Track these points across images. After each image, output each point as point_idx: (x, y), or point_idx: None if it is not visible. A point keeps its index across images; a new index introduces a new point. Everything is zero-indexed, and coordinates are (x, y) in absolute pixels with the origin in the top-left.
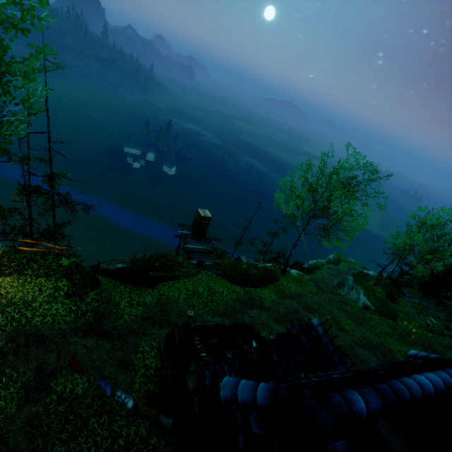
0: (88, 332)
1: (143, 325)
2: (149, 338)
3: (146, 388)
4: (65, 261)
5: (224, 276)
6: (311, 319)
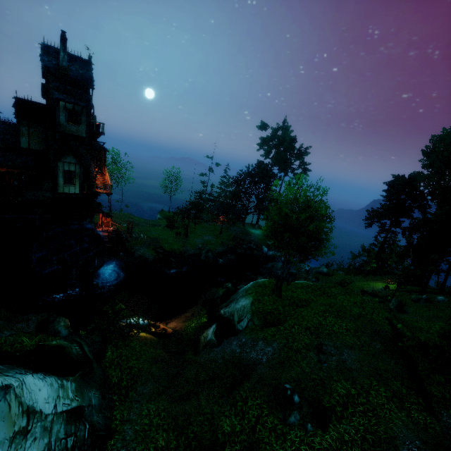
0: None
1: None
2: None
3: None
4: None
5: None
6: None
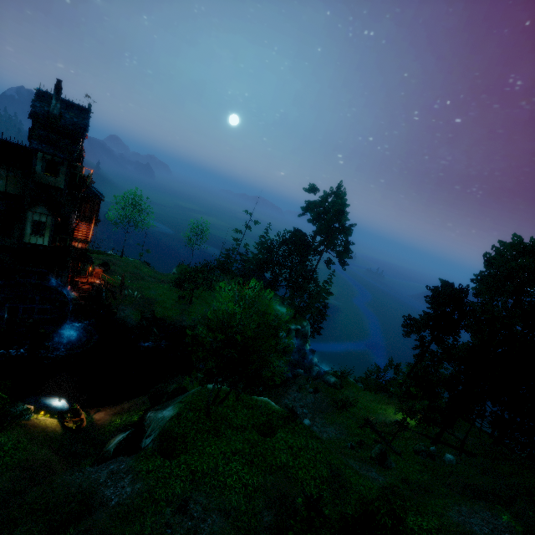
0: None
1: None
2: None
3: None
4: None
5: None
6: None
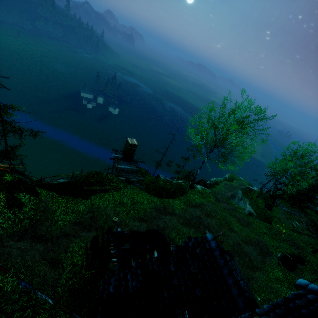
0: (23, 237)
1: (74, 229)
2: (78, 240)
3: (71, 282)
4: (7, 177)
5: (145, 190)
6: (205, 233)
